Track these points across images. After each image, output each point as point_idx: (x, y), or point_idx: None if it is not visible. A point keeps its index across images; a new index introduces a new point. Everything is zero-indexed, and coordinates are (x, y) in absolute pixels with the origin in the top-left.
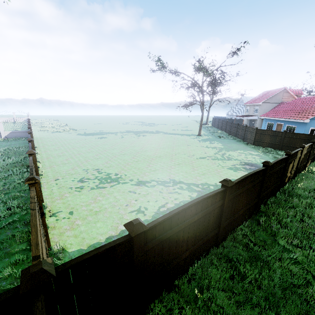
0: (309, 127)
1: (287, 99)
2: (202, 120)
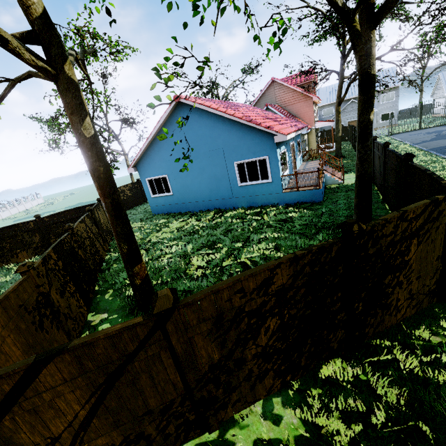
0: (144, 178)
1: (285, 98)
2: (131, 176)
